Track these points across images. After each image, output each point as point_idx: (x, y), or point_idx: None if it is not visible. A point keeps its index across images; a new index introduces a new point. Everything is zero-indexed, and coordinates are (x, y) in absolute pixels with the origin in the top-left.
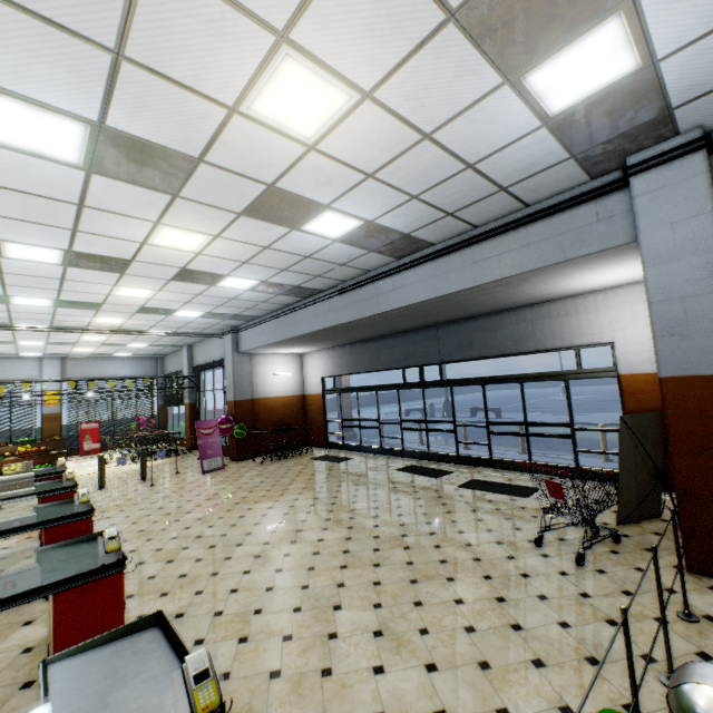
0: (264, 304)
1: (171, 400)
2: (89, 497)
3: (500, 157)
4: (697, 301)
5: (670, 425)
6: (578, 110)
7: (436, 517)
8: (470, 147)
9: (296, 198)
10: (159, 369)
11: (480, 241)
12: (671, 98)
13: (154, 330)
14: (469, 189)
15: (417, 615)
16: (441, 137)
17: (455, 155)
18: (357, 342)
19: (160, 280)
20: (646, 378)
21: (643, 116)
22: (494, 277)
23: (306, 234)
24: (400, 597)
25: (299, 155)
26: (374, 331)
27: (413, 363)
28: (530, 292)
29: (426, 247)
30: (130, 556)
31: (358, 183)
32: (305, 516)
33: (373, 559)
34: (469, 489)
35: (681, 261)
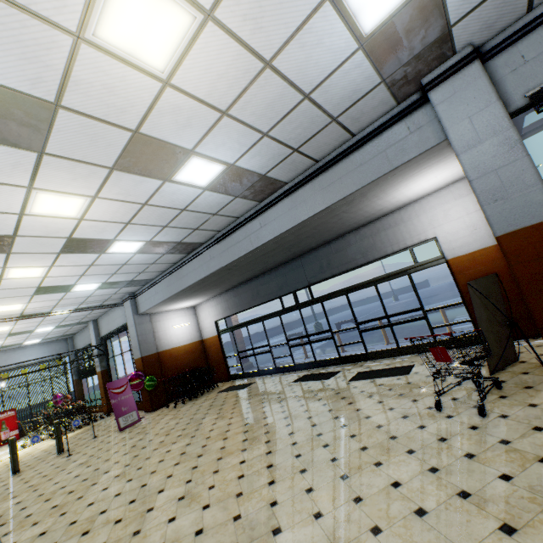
0: (154, 266)
1: (84, 373)
2: (1, 486)
3: (329, 85)
4: (507, 169)
5: (516, 273)
6: (385, 30)
7: (341, 410)
8: (305, 75)
9: (162, 145)
10: (70, 348)
11: (323, 171)
12: (449, 15)
13: (57, 310)
14: (308, 122)
15: (361, 513)
16: (280, 65)
17: (293, 85)
18: (238, 285)
19: (50, 254)
20: (467, 257)
21: (431, 35)
22: (340, 196)
23: (178, 185)
24: (337, 498)
25: (156, 93)
26: (251, 271)
27: (287, 291)
28: (368, 209)
29: (280, 187)
30: (39, 540)
31: (215, 122)
32: (223, 443)
33: (298, 466)
34: (359, 380)
35: (485, 143)
